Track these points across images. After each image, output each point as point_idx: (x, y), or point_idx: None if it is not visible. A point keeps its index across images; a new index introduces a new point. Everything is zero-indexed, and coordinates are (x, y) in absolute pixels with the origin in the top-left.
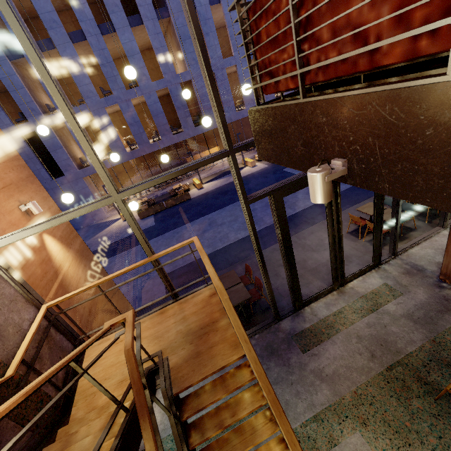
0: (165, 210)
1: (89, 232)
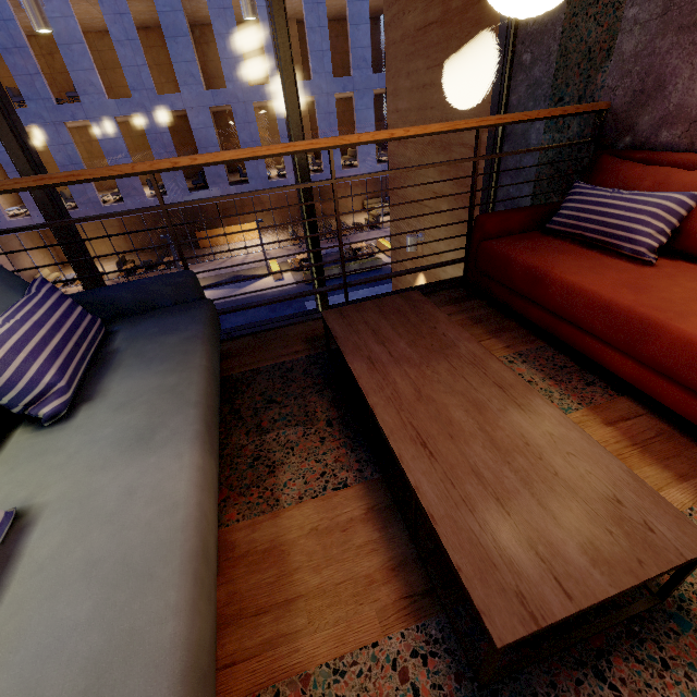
0: None
1: None
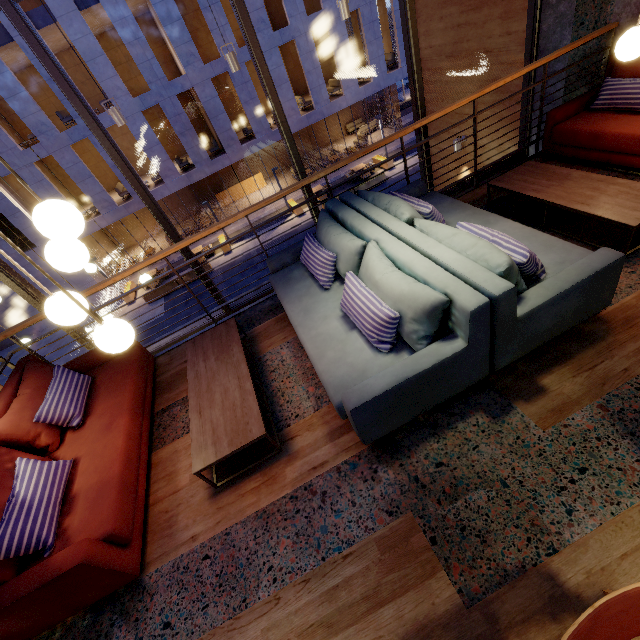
0: (180, 290)
1: (86, 320)
